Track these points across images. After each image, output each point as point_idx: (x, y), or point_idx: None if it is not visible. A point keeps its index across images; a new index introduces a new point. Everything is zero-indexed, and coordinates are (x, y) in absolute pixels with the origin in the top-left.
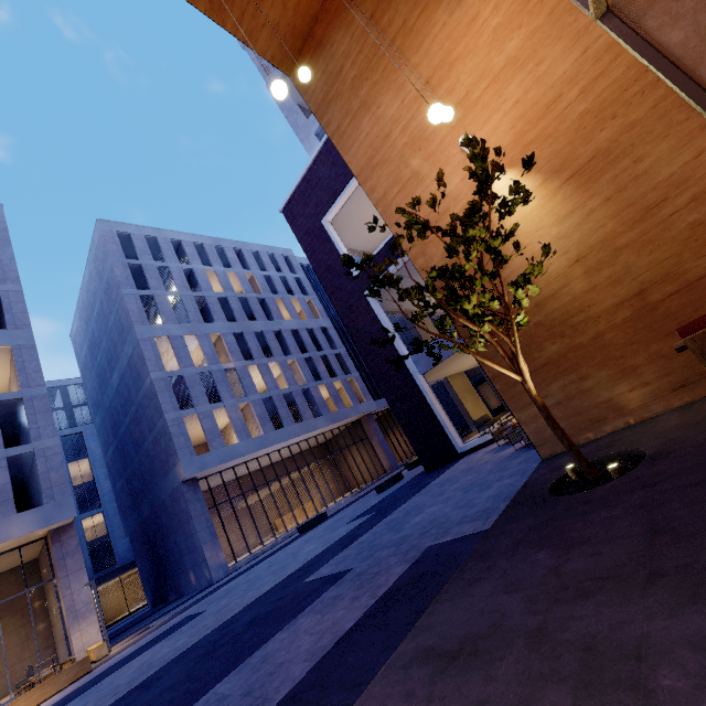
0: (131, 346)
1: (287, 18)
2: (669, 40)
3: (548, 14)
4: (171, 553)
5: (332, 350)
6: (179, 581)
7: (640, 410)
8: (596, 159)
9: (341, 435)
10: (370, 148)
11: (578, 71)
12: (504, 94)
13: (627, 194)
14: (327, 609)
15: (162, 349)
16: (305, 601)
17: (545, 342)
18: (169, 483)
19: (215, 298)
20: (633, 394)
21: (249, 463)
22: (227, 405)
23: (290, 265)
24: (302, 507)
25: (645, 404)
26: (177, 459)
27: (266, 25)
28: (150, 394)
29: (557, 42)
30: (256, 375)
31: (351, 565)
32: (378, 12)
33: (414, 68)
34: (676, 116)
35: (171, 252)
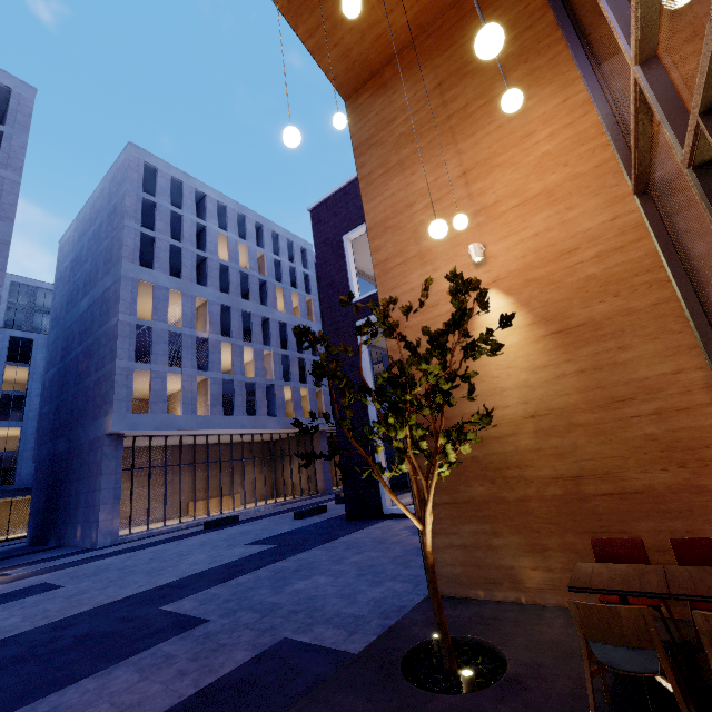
0: (112, 279)
1: (361, 47)
2: (692, 247)
3: (595, 166)
4: (69, 499)
5: (312, 356)
6: (65, 531)
7: (534, 593)
8: (586, 327)
9: (288, 441)
10: (390, 208)
11: (601, 234)
12: (528, 221)
13: (600, 375)
14: (149, 671)
15: (143, 293)
16: (141, 642)
17: (475, 480)
18: (94, 429)
19: (217, 263)
20: (535, 573)
21: (186, 437)
22: (185, 373)
23: (305, 259)
24: (220, 500)
25: (542, 589)
26: (110, 409)
27: (338, 46)
28: (111, 334)
29: (593, 197)
30: (228, 353)
31: (211, 614)
32: (447, 83)
33: (458, 153)
34: (672, 324)
35: (192, 202)
